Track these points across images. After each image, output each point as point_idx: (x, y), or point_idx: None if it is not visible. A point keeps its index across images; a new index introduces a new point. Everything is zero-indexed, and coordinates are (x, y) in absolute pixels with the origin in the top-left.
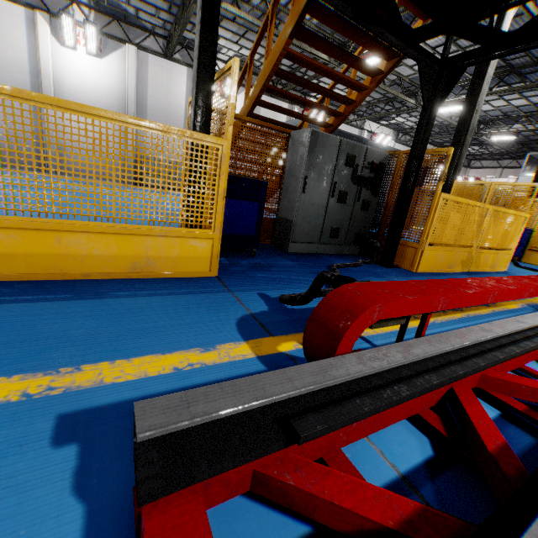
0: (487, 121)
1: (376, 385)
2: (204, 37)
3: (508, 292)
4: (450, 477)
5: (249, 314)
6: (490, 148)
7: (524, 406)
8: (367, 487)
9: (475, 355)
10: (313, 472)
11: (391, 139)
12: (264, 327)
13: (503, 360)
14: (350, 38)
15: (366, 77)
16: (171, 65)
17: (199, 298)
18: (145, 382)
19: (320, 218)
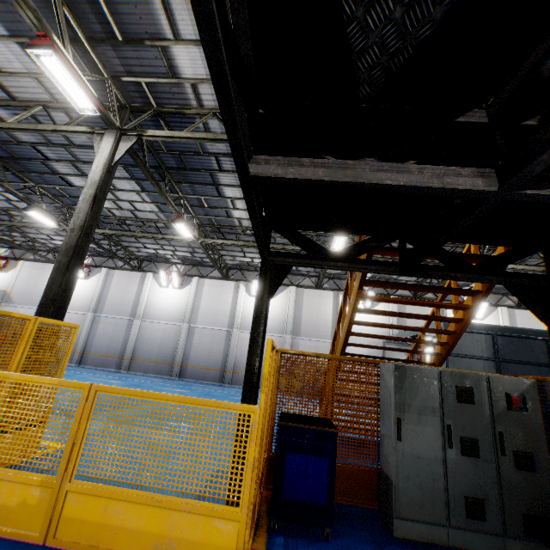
0: None
1: None
2: (255, 324)
3: None
4: None
5: None
6: None
7: None
8: None
9: None
10: None
11: None
12: None
13: None
14: None
15: (520, 266)
16: (321, 292)
17: None
18: None
19: (438, 480)
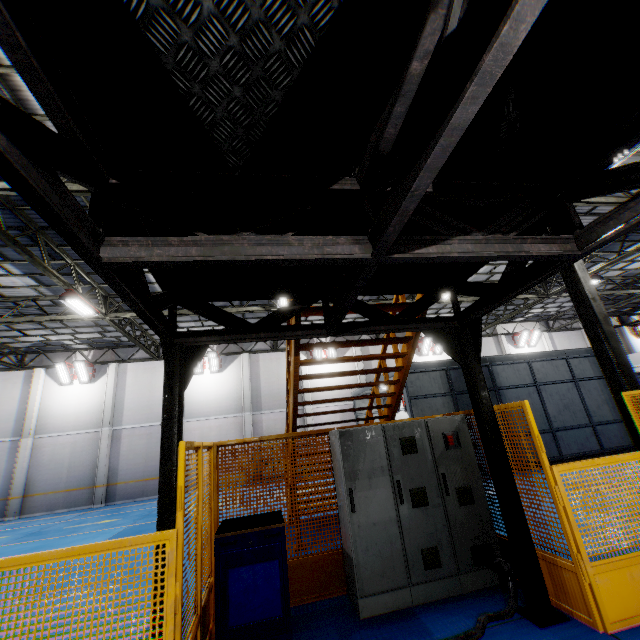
0: None
1: None
2: (166, 425)
3: None
4: None
5: None
6: None
7: None
8: None
9: None
10: None
11: (539, 331)
12: None
13: None
14: None
15: (460, 299)
16: (279, 355)
17: None
18: None
19: (396, 542)
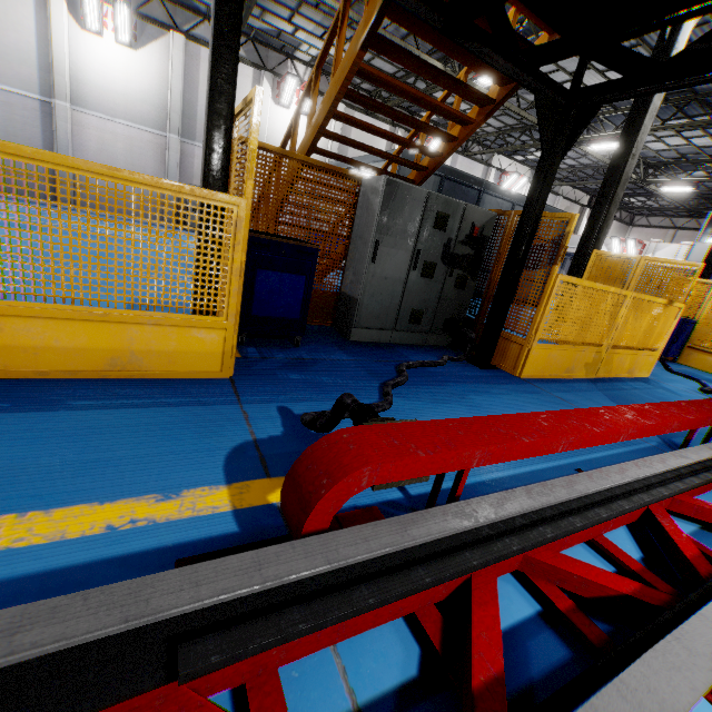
0: (659, 164)
1: (347, 579)
2: (219, 54)
3: (592, 436)
4: None
5: (251, 441)
6: (661, 201)
7: (572, 603)
8: None
9: (519, 528)
10: None
11: (527, 181)
12: (264, 462)
13: (554, 539)
14: (447, 53)
15: None
16: None
17: (191, 414)
18: (57, 547)
19: (396, 298)
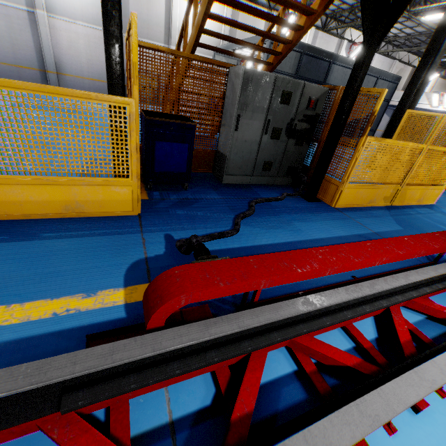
0: None
1: (170, 356)
2: None
3: (352, 264)
4: (208, 425)
5: (143, 258)
6: None
7: (315, 368)
8: (108, 443)
9: (288, 324)
10: (77, 427)
11: None
12: (148, 273)
13: (309, 332)
14: None
15: None
16: None
17: (111, 240)
18: (25, 325)
19: (253, 154)
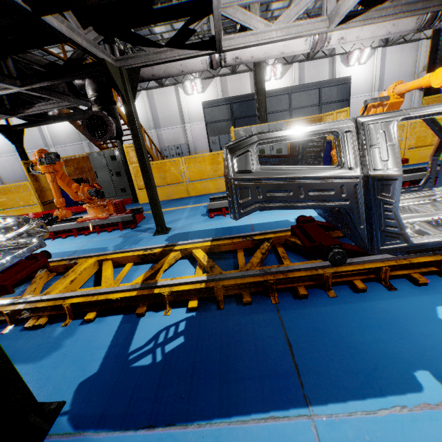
0: None
1: None
2: (21, 156)
3: (38, 215)
4: None
5: None
6: None
7: None
8: None
9: None
10: None
11: (370, 49)
12: None
13: None
14: None
15: None
16: (165, 90)
17: None
18: None
19: (112, 186)
